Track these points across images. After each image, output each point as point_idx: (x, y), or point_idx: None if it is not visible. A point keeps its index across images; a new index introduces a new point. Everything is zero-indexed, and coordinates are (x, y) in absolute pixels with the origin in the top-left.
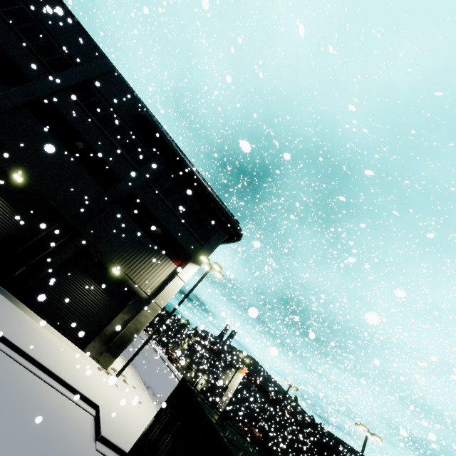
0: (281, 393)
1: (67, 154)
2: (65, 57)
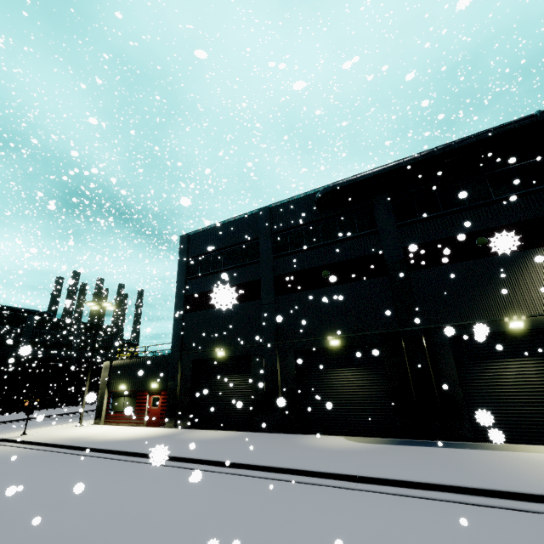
0: None
1: (329, 289)
2: (249, 244)
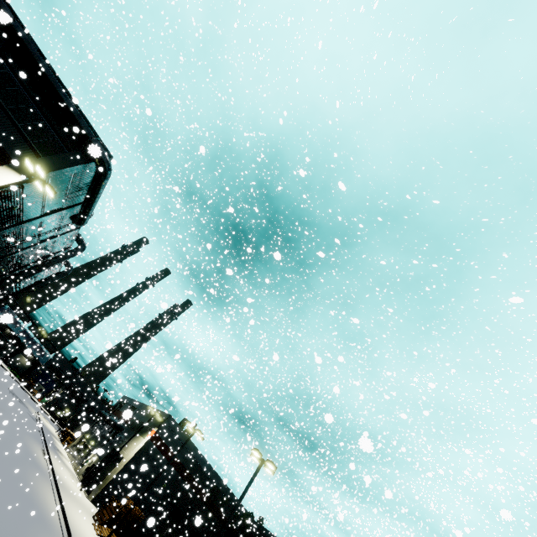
0: (207, 472)
1: None
2: None
